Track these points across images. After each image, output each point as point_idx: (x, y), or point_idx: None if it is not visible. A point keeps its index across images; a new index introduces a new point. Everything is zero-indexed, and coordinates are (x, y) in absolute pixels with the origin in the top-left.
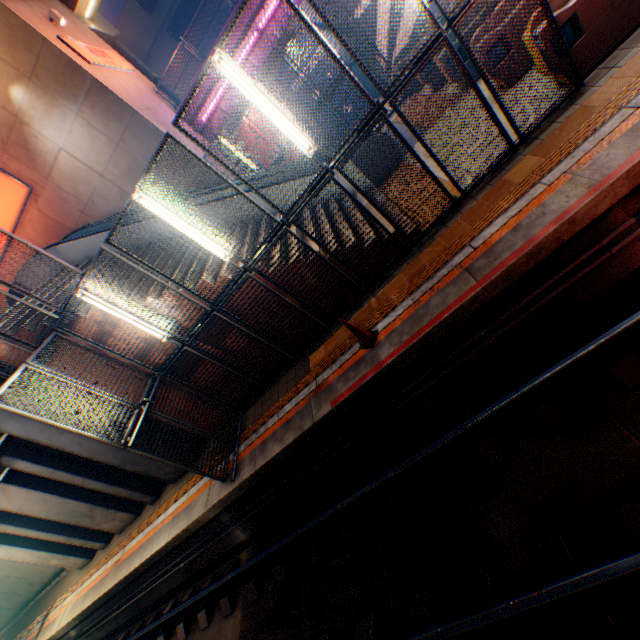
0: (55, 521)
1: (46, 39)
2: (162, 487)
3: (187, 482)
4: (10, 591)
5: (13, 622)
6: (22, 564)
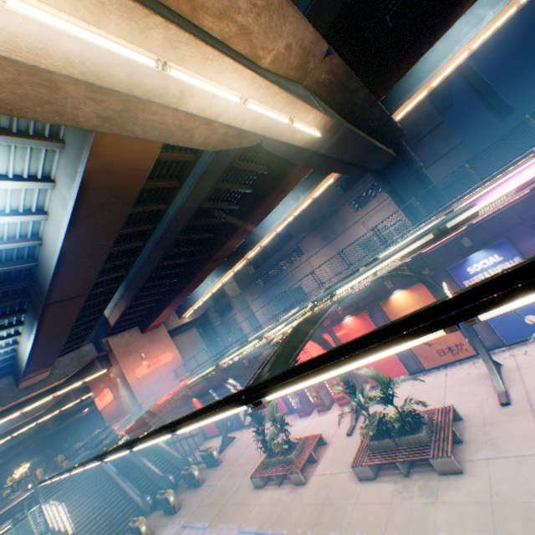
0: None
1: (126, 375)
2: None
3: None
4: None
5: None
6: None
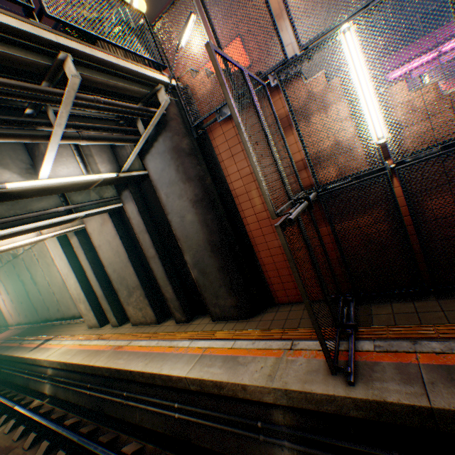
0: (106, 276)
1: None
2: (194, 315)
3: (233, 329)
4: (47, 304)
5: (33, 325)
6: (65, 292)
